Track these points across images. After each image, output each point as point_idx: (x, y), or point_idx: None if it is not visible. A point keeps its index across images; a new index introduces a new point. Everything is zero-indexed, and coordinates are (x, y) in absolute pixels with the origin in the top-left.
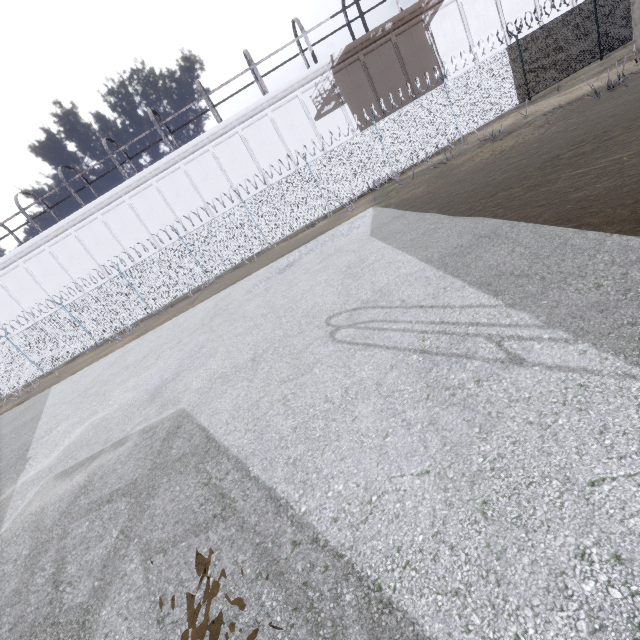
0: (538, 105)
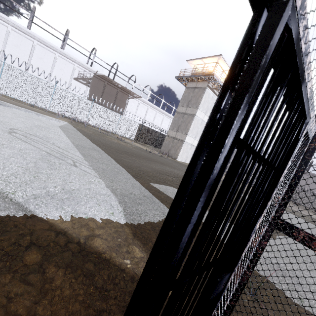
0: (137, 144)
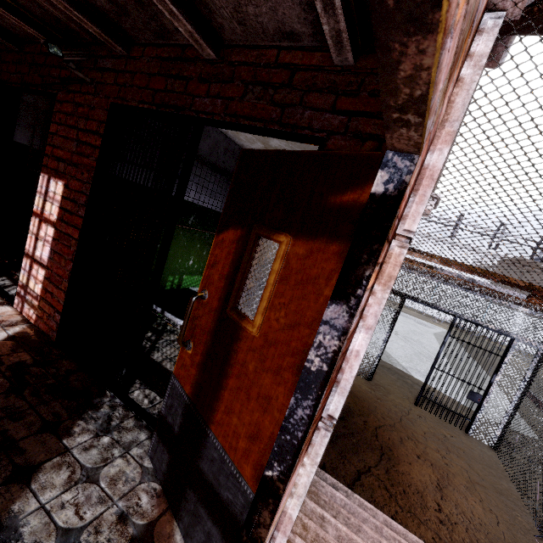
0: None
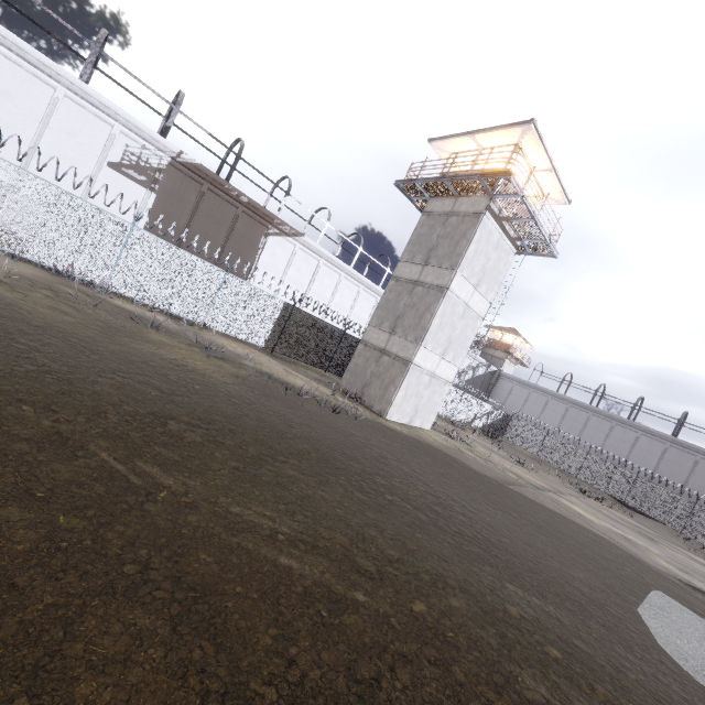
0: (270, 361)
